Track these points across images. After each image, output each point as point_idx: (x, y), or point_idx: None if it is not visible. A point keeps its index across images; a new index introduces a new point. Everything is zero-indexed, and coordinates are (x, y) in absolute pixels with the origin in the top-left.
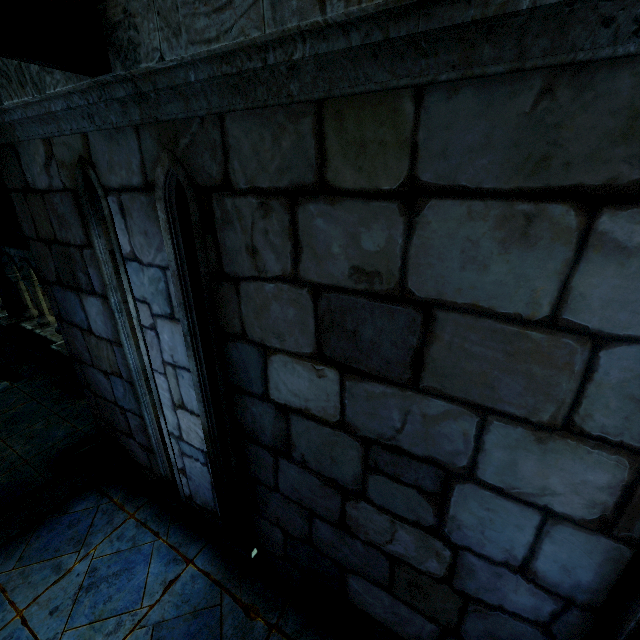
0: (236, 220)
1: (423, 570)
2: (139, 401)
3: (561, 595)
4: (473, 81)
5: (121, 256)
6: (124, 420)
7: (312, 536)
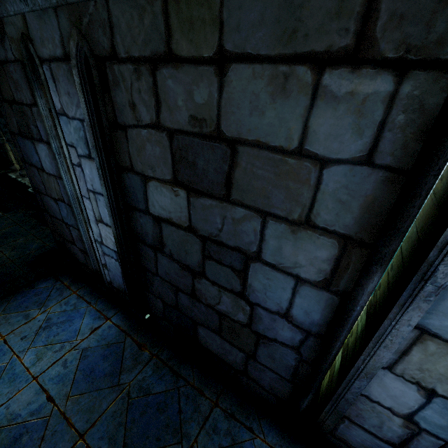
0: (121, 82)
1: (236, 320)
2: (76, 218)
3: (304, 329)
4: None
5: (55, 112)
6: (69, 232)
7: (178, 303)
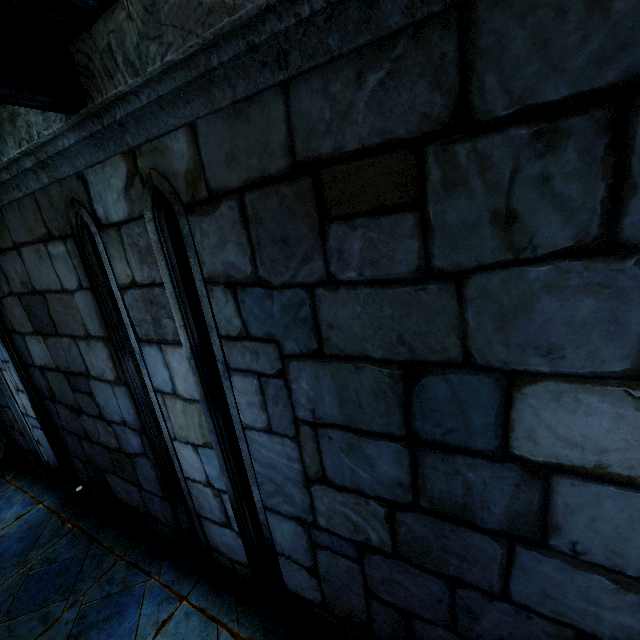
0: None
1: (114, 448)
2: (5, 395)
3: (136, 429)
4: (7, 205)
5: None
6: (7, 416)
7: (86, 455)
